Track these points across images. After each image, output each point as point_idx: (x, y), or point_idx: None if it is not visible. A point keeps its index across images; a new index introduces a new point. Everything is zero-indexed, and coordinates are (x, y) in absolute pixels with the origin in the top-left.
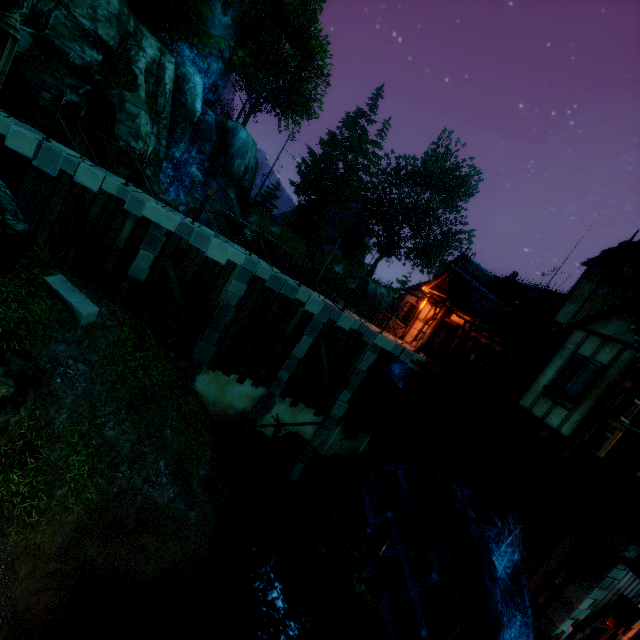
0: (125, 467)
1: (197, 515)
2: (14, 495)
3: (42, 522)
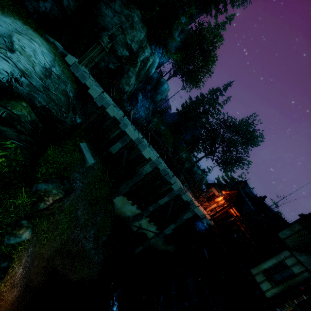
0: (79, 228)
1: (97, 258)
2: (42, 230)
3: (46, 244)
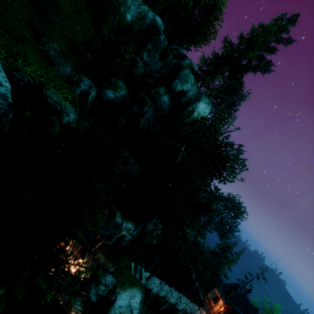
0: None
1: None
2: None
3: None
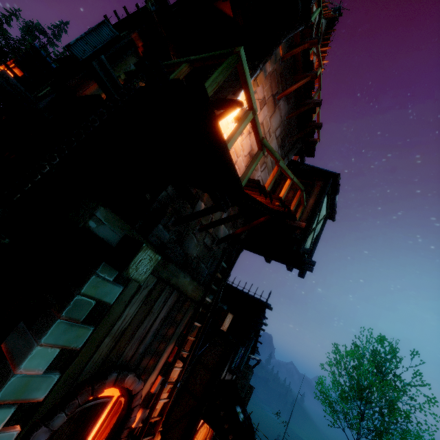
0: None
1: None
2: None
3: None
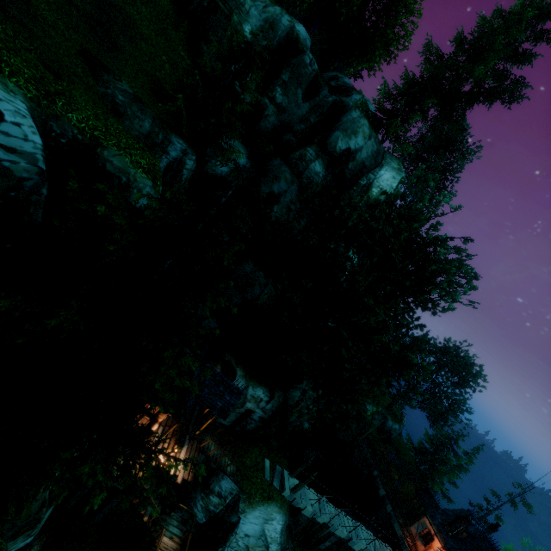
0: None
1: None
2: None
3: None
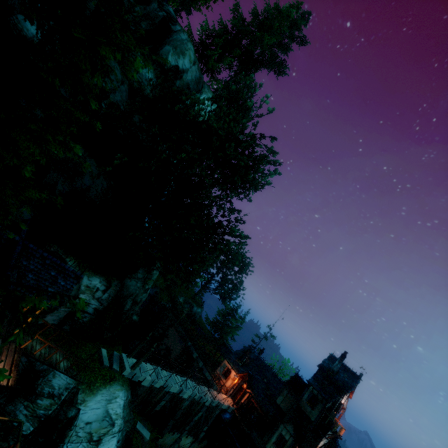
0: None
1: None
2: None
3: None
